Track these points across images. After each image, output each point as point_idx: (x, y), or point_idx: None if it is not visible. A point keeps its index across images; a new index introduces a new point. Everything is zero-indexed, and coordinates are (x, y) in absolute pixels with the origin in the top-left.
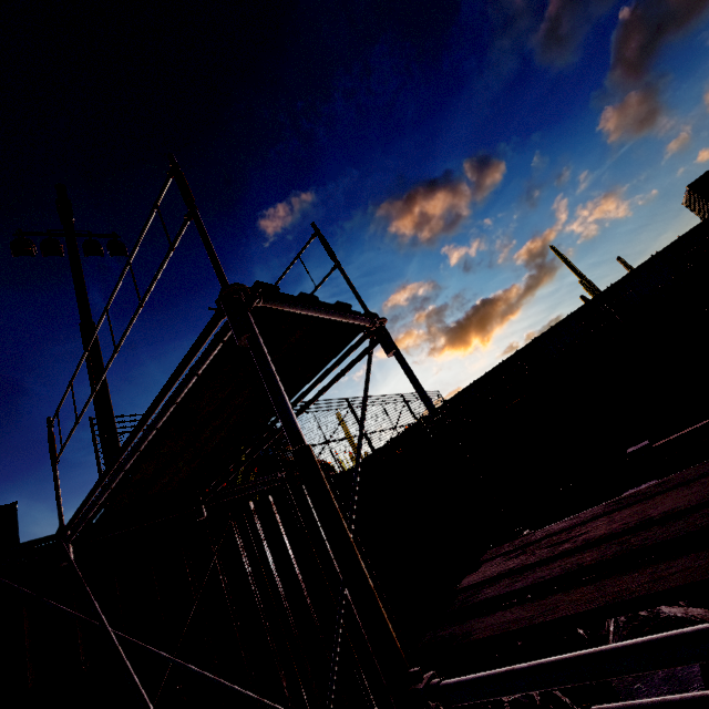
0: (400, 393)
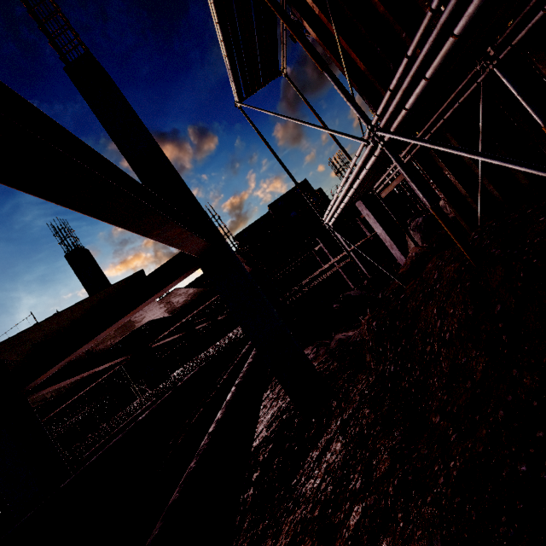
0: None
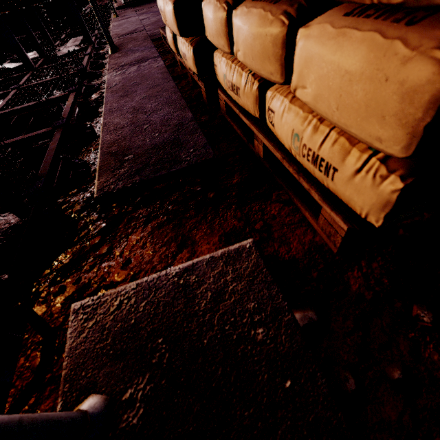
0: None
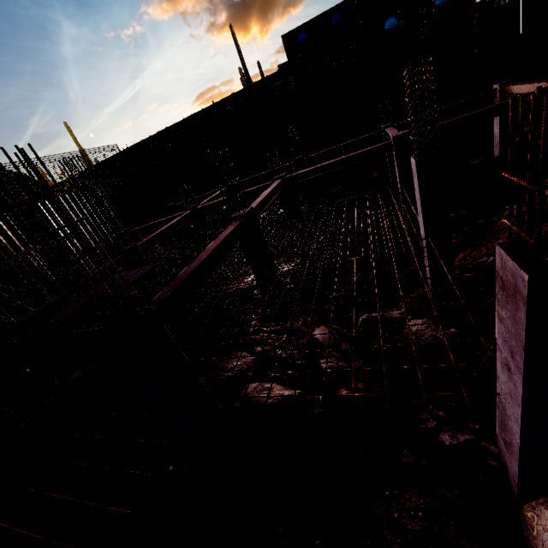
0: (78, 151)
